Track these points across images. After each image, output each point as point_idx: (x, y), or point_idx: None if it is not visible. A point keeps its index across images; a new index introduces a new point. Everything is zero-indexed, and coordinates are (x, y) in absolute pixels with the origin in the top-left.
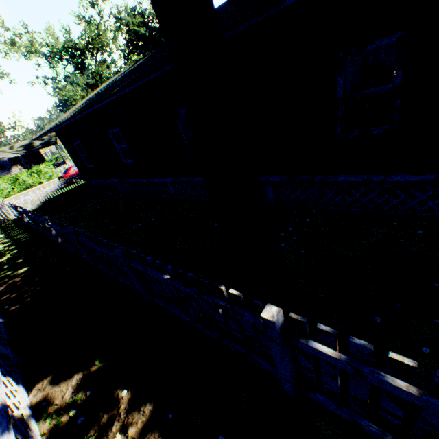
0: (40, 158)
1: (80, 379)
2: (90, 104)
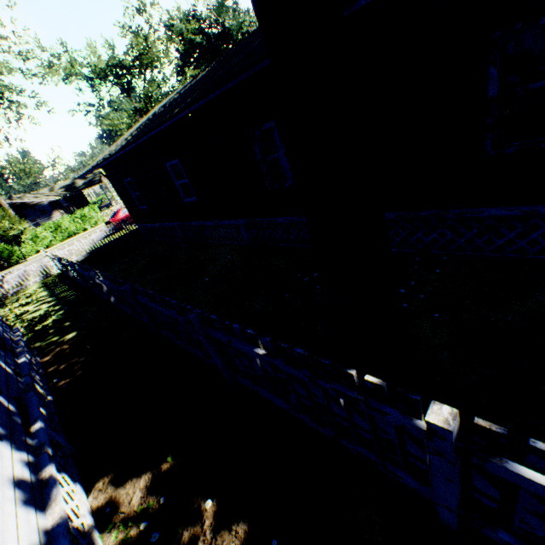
0: (83, 201)
1: (149, 480)
2: (145, 130)
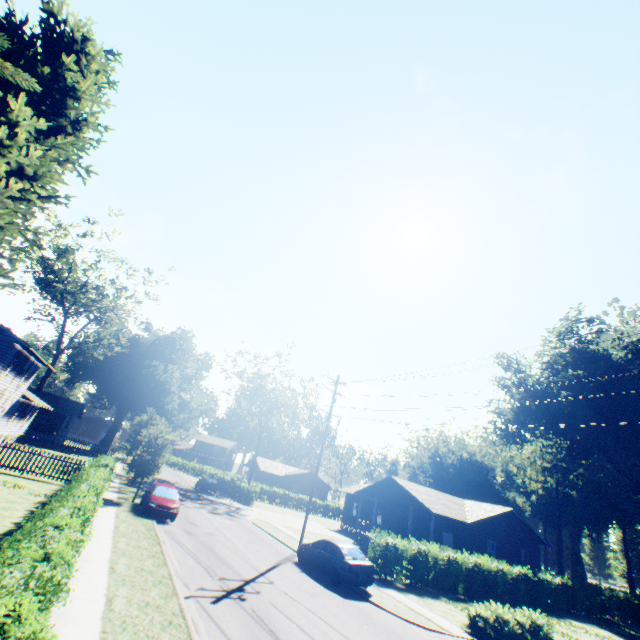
0: None
1: None
2: None
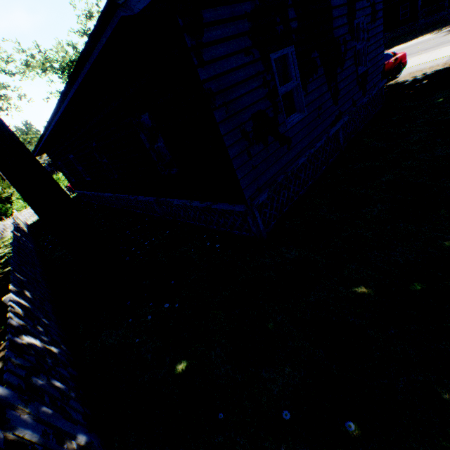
0: None
1: None
2: None
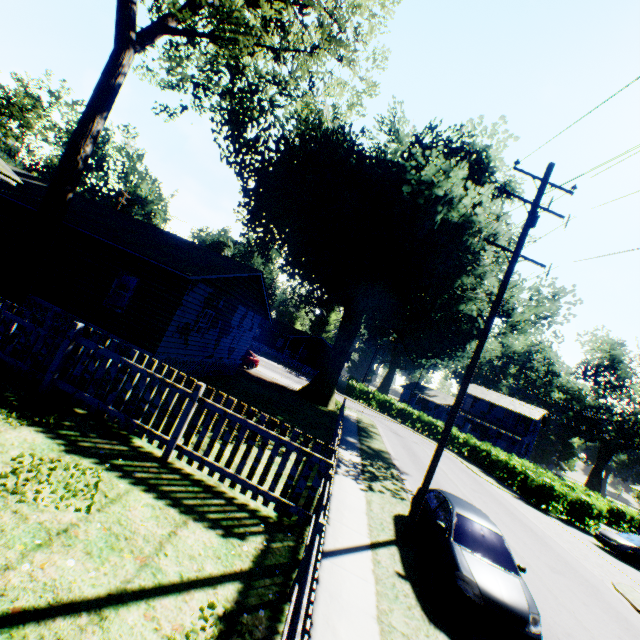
0: None
1: None
2: None
